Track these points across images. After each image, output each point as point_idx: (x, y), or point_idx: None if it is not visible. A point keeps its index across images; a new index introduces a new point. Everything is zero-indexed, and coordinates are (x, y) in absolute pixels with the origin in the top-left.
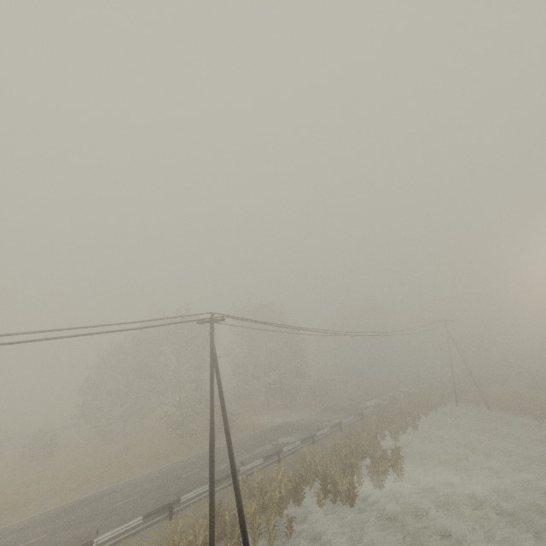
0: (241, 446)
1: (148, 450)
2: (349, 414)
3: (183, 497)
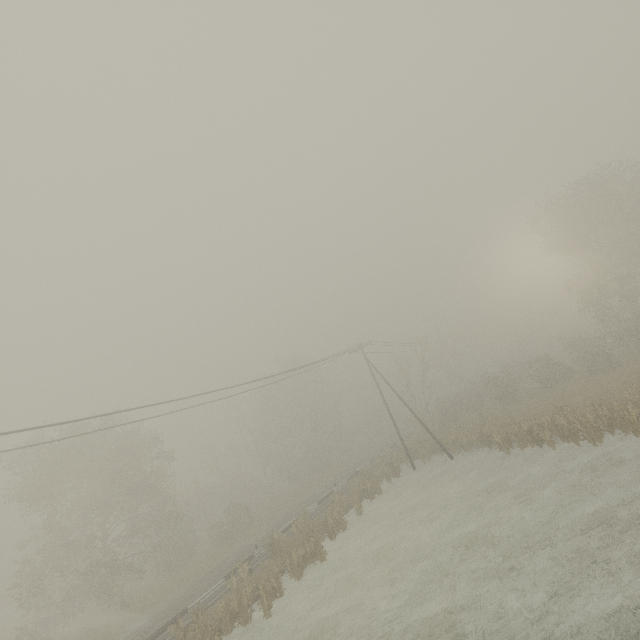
0: None
1: None
2: None
3: None
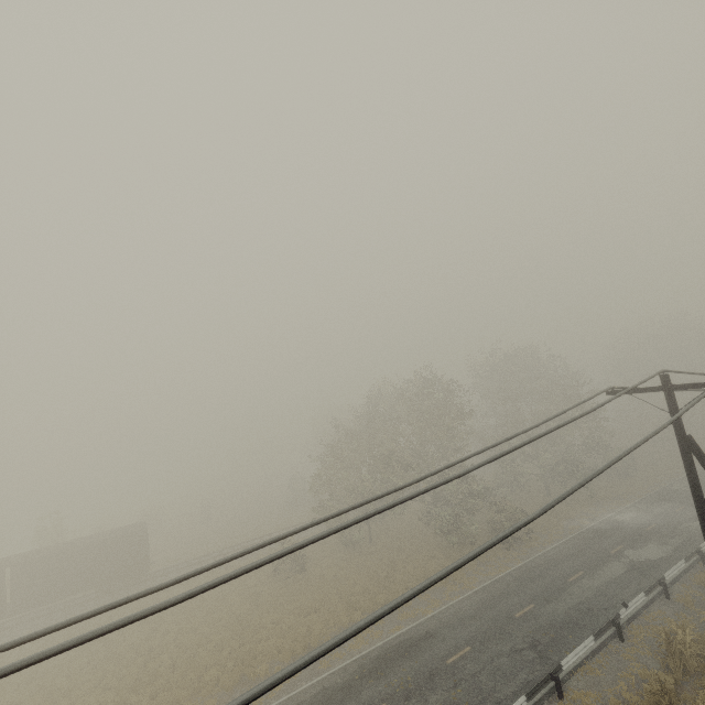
0: (567, 564)
1: (426, 567)
2: None
3: (564, 663)
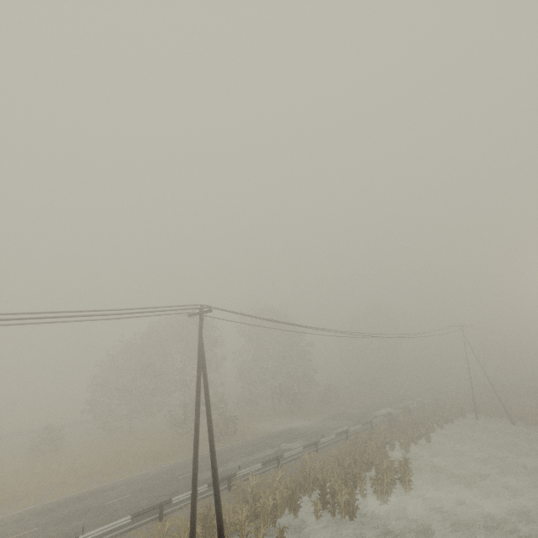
0: (241, 450)
1: (150, 450)
2: (357, 422)
3: (175, 499)
